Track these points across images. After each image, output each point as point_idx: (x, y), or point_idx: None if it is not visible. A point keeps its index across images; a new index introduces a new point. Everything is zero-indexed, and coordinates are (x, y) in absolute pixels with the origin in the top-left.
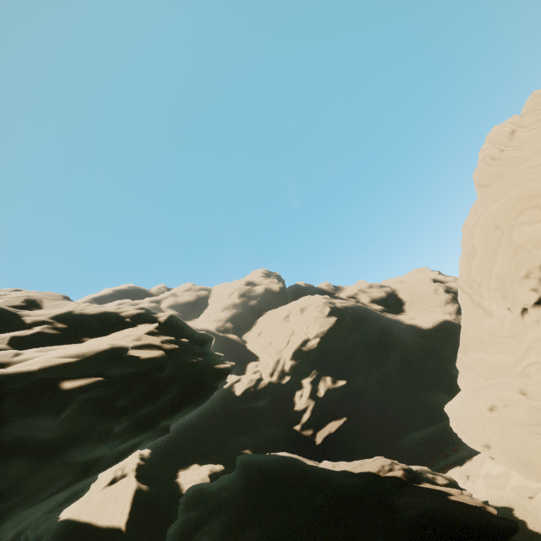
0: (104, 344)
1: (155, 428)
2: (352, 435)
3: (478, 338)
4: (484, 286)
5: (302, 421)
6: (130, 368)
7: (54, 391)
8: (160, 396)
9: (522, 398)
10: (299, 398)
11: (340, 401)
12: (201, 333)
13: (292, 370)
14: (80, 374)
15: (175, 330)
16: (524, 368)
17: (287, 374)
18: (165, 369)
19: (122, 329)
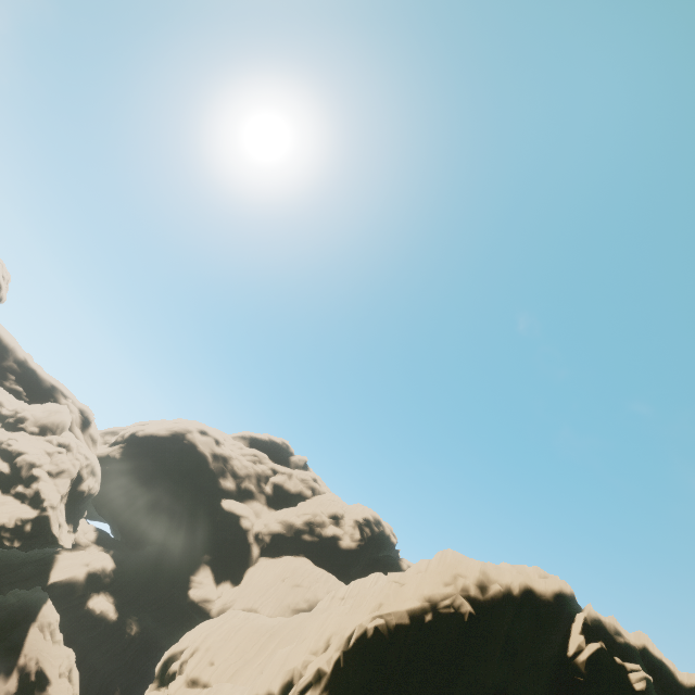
0: None
1: None
2: None
3: None
4: None
5: None
6: None
7: None
8: None
9: None
10: None
11: None
12: (53, 528)
13: None
14: None
15: (44, 520)
16: None
17: None
18: None
19: (37, 507)
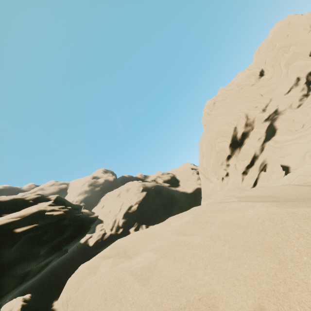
0: (34, 209)
1: (61, 250)
2: None
3: (208, 193)
4: (208, 169)
5: None
6: (48, 221)
7: (12, 234)
8: (64, 233)
9: None
10: None
11: None
12: (75, 204)
13: (123, 225)
14: (21, 226)
15: (61, 204)
16: None
17: (121, 227)
18: (65, 220)
19: (28, 206)
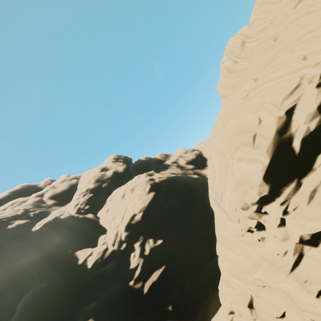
0: None
1: None
2: (170, 276)
3: (226, 236)
4: (224, 199)
5: (134, 277)
6: None
7: None
8: None
9: (253, 316)
10: (133, 258)
11: (161, 253)
12: None
13: (126, 239)
14: None
15: None
16: (255, 279)
17: (124, 241)
18: None
19: None
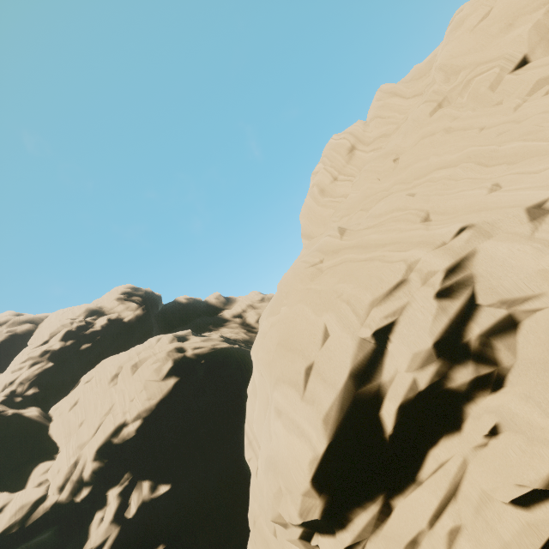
0: None
1: None
2: None
3: (265, 536)
4: None
5: None
6: None
7: None
8: None
9: None
10: (98, 525)
11: (162, 514)
12: None
13: (94, 477)
14: None
15: None
16: None
17: (88, 483)
18: None
19: None
